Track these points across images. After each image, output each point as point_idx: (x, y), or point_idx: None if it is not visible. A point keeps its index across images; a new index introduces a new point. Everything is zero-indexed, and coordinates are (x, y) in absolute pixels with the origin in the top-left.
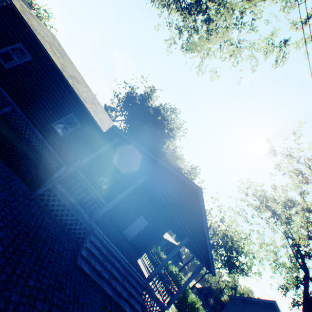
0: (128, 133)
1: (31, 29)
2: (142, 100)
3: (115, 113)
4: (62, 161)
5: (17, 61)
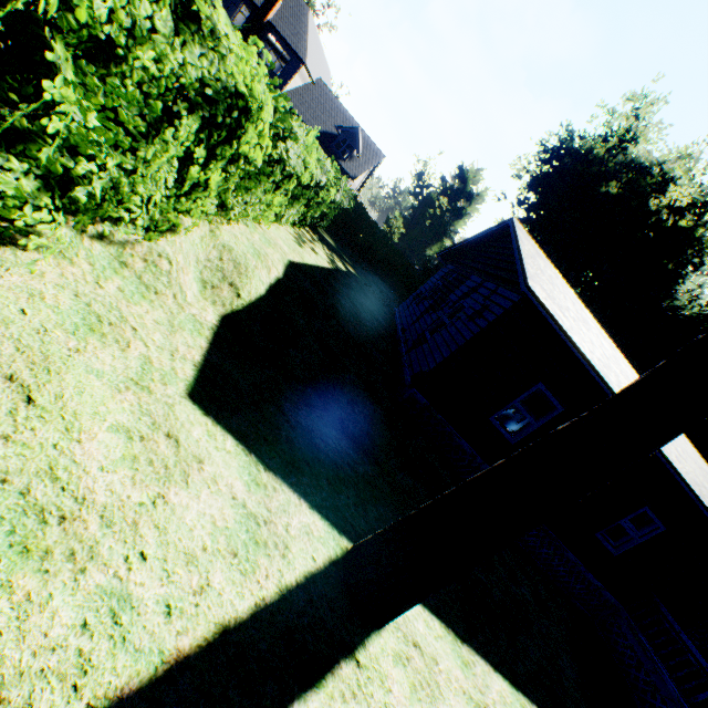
0: (551, 261)
1: (610, 388)
2: (627, 184)
3: (530, 231)
4: (613, 600)
5: (531, 420)
